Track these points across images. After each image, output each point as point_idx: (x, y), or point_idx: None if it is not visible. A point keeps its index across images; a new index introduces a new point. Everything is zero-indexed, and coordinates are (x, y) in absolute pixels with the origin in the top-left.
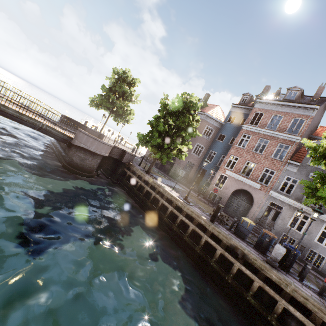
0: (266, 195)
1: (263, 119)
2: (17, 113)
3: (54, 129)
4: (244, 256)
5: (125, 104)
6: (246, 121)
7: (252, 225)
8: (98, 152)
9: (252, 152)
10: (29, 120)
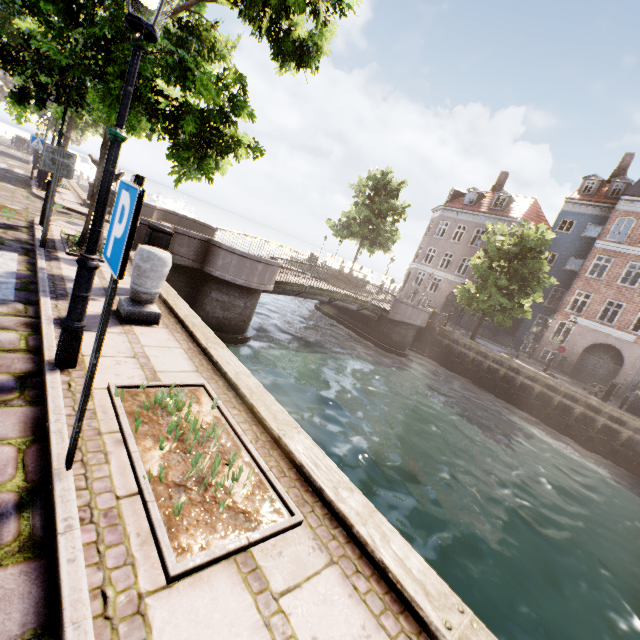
0: None
1: (634, 231)
2: (354, 300)
3: (376, 306)
4: None
5: (393, 229)
6: (602, 234)
7: None
8: (422, 325)
9: (617, 285)
10: (361, 303)
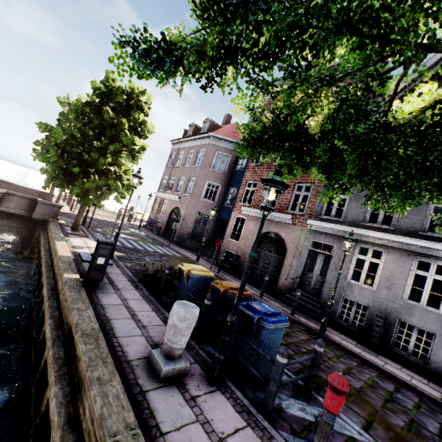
0: (303, 232)
1: None
2: None
3: None
4: (71, 354)
5: None
6: None
7: (194, 275)
8: None
9: (275, 166)
10: None
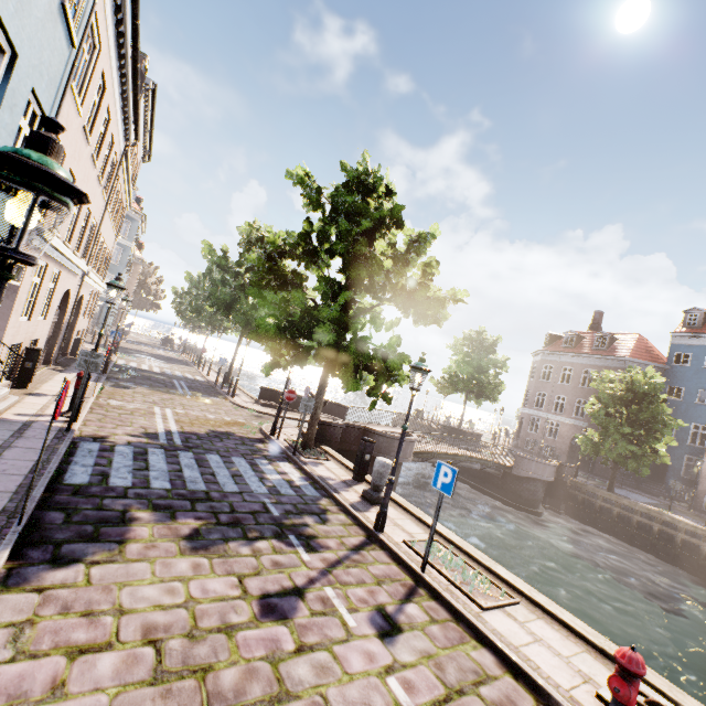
0: None
1: None
2: (476, 460)
3: (499, 463)
4: None
5: (497, 381)
6: None
7: None
8: (550, 479)
9: None
10: (484, 462)
